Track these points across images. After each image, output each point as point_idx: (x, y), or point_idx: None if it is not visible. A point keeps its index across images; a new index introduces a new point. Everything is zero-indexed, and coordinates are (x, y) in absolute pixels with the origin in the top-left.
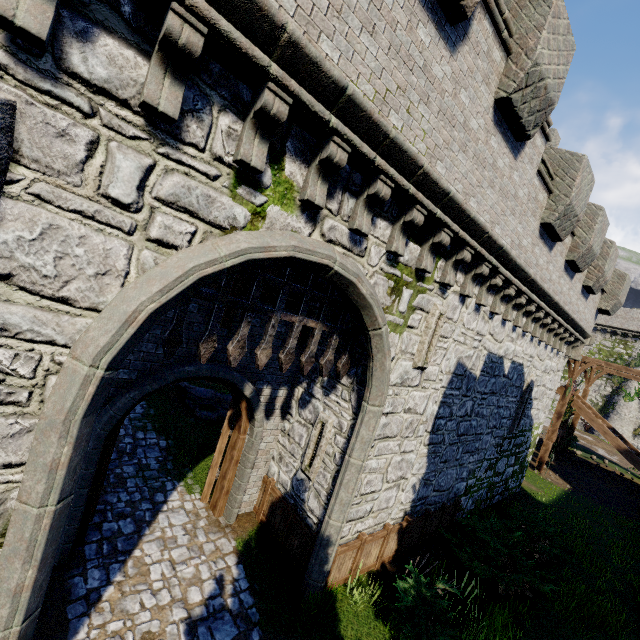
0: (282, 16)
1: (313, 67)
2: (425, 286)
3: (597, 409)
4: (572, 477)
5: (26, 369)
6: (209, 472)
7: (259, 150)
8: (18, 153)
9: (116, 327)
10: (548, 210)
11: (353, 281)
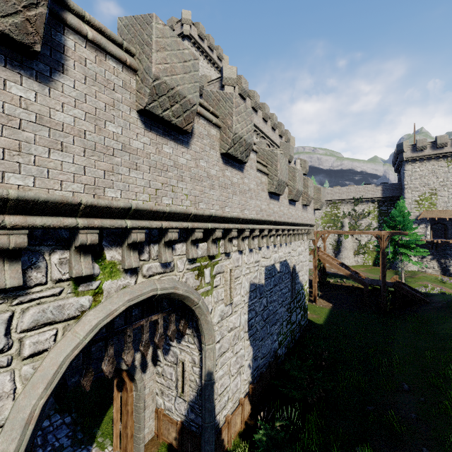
0: (77, 199)
1: (106, 209)
2: (217, 260)
3: (334, 248)
4: (332, 298)
5: None
6: (113, 429)
7: (86, 262)
8: None
9: (19, 433)
10: (269, 184)
11: (172, 292)
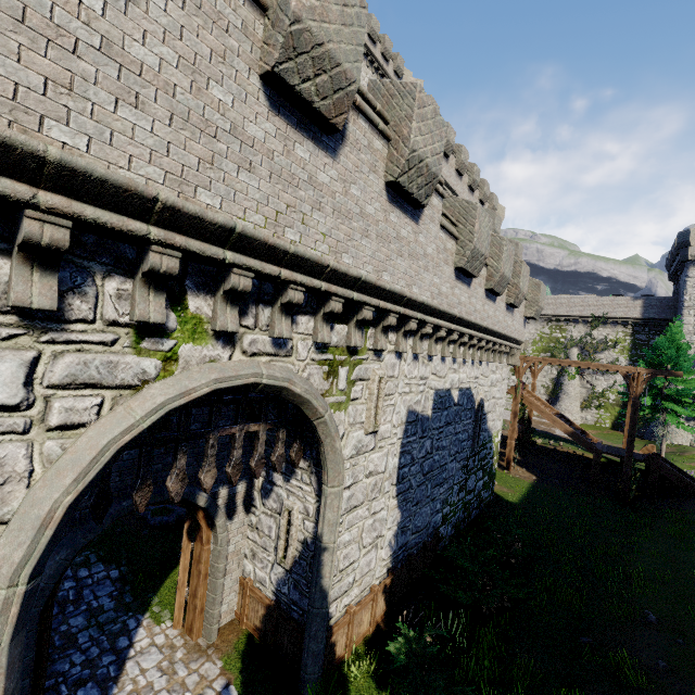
0: (151, 189)
1: (196, 220)
2: (360, 357)
3: (549, 392)
4: (536, 467)
5: None
6: (176, 595)
7: (156, 303)
8: None
9: (30, 536)
10: (458, 255)
11: (285, 386)
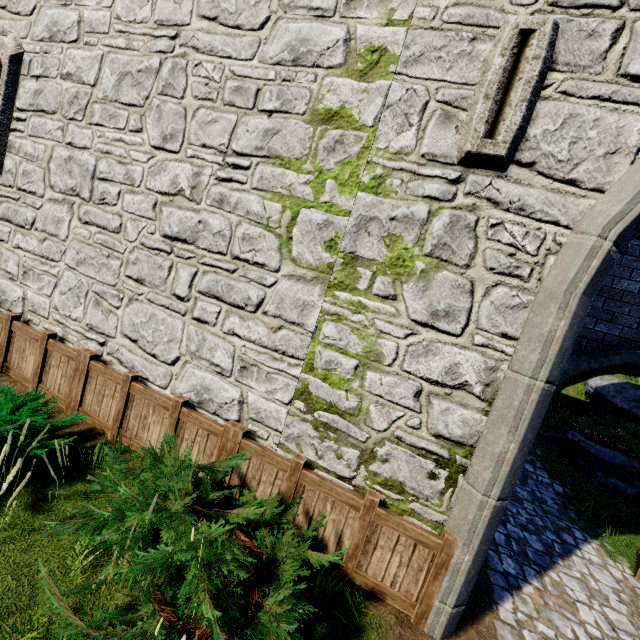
0: None
1: None
2: None
3: None
4: None
5: (531, 247)
6: None
7: None
8: (554, 63)
9: (630, 195)
10: None
11: None
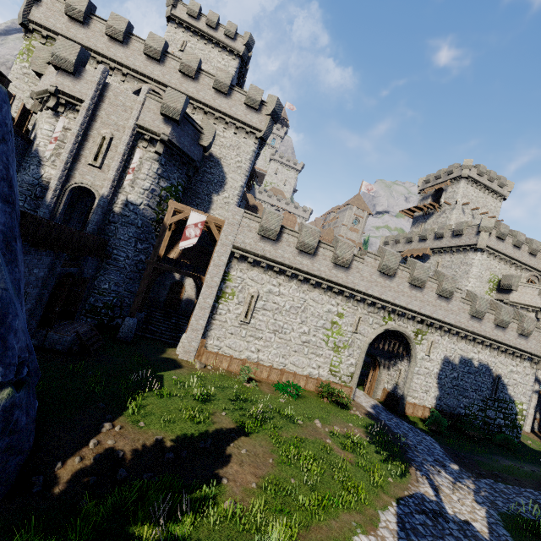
0: (390, 301)
1: (394, 304)
2: (425, 333)
3: None
4: None
5: (360, 344)
6: (367, 384)
7: (387, 314)
8: (362, 320)
9: (370, 340)
10: (470, 311)
11: (404, 333)
